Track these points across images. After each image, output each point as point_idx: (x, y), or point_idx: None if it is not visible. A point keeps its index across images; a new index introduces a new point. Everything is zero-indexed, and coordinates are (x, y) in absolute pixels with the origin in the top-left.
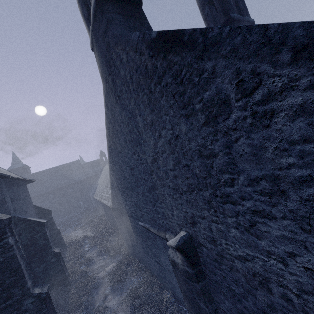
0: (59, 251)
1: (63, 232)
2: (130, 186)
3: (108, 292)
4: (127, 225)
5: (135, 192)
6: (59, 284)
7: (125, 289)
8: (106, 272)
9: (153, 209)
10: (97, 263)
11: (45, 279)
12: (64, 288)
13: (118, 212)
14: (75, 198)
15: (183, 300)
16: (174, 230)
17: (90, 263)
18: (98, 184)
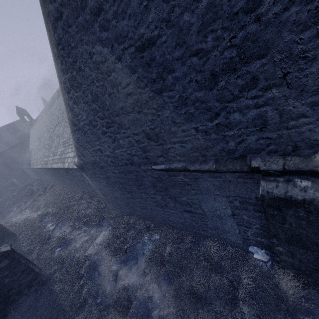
0: (9, 249)
1: (1, 220)
2: (132, 102)
3: (115, 268)
4: (117, 180)
5: (151, 108)
6: (29, 287)
7: (139, 255)
8: (97, 245)
9: (212, 125)
10: (77, 240)
11: (1, 293)
12: (40, 288)
13: (95, 168)
14: (1, 177)
15: (239, 243)
16: (295, 143)
17: (66, 242)
18: (32, 150)
